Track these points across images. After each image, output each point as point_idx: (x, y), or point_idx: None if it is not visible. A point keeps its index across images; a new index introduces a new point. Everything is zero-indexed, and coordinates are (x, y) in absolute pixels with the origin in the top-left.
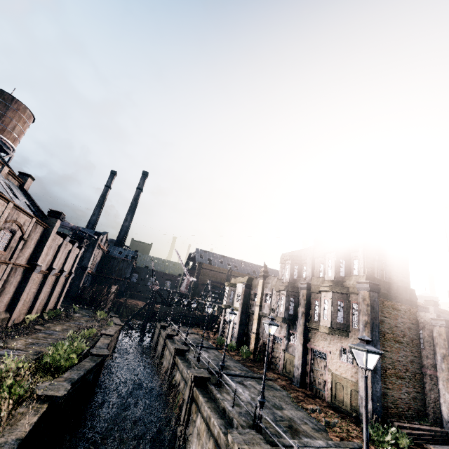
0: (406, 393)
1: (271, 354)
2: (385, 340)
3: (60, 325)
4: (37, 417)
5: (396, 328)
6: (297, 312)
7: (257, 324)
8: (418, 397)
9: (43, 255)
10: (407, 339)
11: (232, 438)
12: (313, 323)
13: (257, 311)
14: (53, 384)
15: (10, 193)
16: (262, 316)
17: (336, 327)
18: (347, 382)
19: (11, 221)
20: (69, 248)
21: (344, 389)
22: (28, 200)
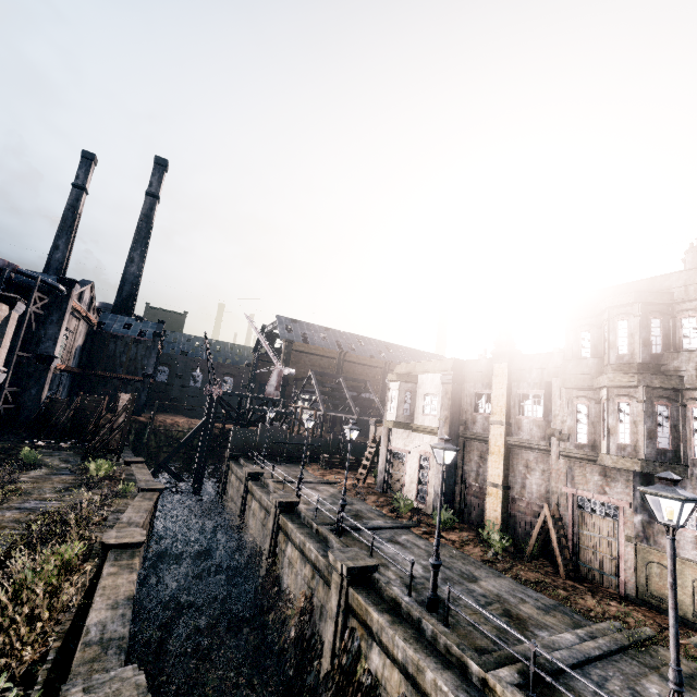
0: None
1: (571, 542)
2: None
3: None
4: None
5: None
6: (684, 443)
7: (504, 466)
8: None
9: None
10: None
11: None
12: None
13: (500, 435)
14: None
15: None
16: (514, 446)
17: None
18: None
19: None
20: None
21: None
22: None
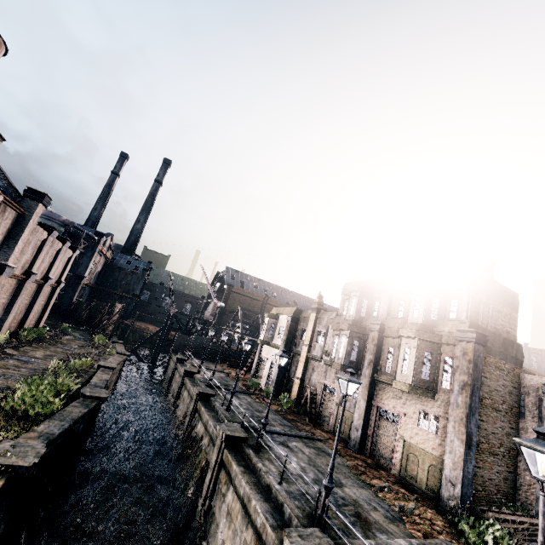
0: (497, 473)
1: (319, 407)
2: (482, 407)
3: (42, 349)
4: None
5: (496, 392)
6: (361, 359)
7: (304, 368)
8: (509, 478)
9: (17, 253)
10: (507, 407)
11: None
12: (384, 376)
13: (305, 352)
14: (18, 444)
15: None
16: (310, 358)
17: (419, 385)
18: (425, 454)
19: None
20: (58, 248)
21: (419, 462)
22: None
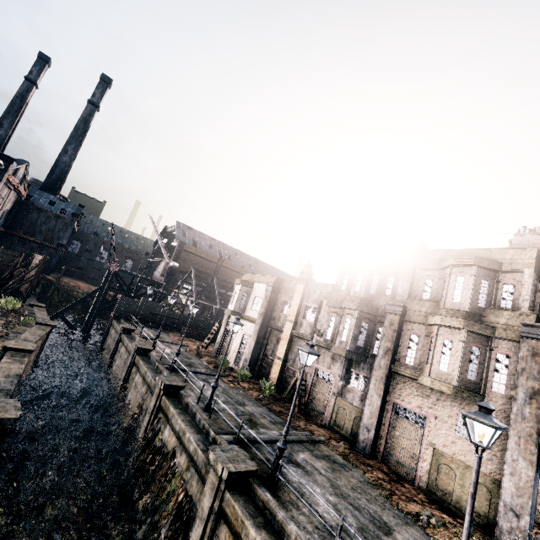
0: None
1: (308, 394)
2: None
3: None
4: None
5: None
6: (370, 345)
7: (287, 347)
8: None
9: None
10: None
11: None
12: (404, 368)
13: (290, 328)
14: None
15: None
16: (295, 336)
17: (464, 387)
18: (466, 468)
19: None
20: None
21: (456, 476)
22: None
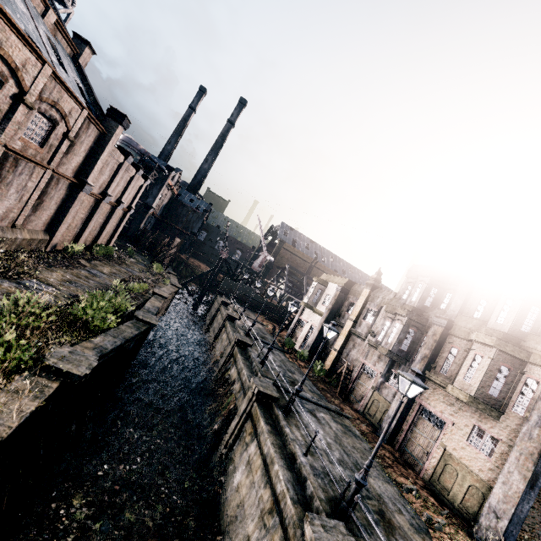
0: None
1: (352, 384)
2: None
3: (109, 266)
4: (37, 404)
5: None
6: (413, 350)
7: (344, 341)
8: None
9: (96, 172)
10: None
11: (314, 538)
12: (437, 376)
13: (349, 326)
14: (75, 352)
15: (53, 56)
16: (353, 334)
17: (482, 400)
18: (468, 472)
19: (49, 100)
20: (132, 174)
21: (458, 477)
22: (83, 83)
